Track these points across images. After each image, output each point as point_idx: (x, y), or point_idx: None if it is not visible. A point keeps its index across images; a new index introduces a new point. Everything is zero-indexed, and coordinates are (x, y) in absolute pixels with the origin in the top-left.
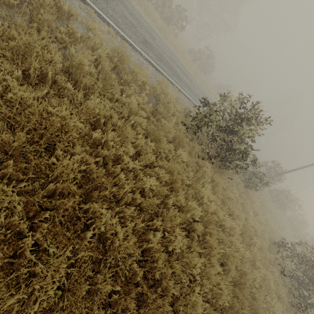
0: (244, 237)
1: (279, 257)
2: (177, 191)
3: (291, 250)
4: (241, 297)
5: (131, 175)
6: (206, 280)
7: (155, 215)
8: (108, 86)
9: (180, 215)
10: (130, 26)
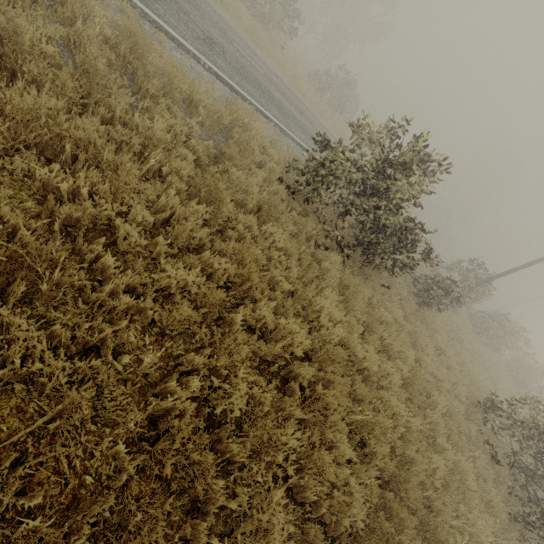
0: (412, 392)
1: (488, 430)
2: (260, 301)
3: (509, 416)
4: (395, 508)
5: (140, 264)
6: (313, 476)
7: (203, 346)
8: (95, 89)
9: (257, 344)
10: (176, 9)
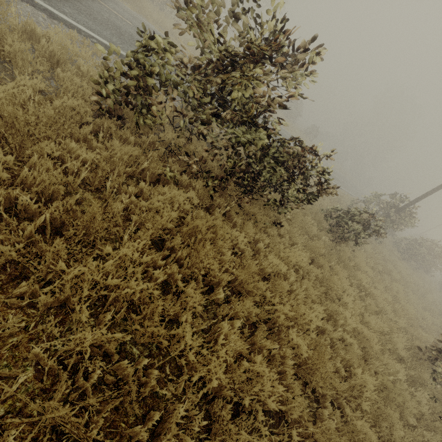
0: (315, 386)
1: (441, 388)
2: None
3: None
4: None
5: None
6: None
7: None
8: None
9: None
10: None
